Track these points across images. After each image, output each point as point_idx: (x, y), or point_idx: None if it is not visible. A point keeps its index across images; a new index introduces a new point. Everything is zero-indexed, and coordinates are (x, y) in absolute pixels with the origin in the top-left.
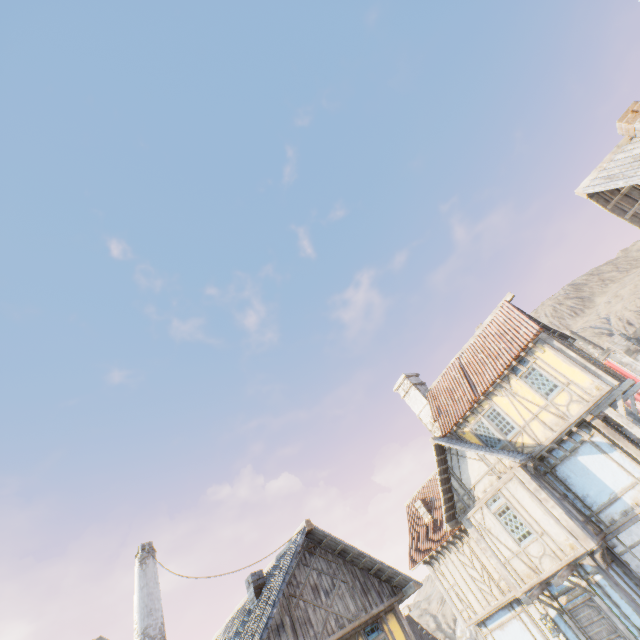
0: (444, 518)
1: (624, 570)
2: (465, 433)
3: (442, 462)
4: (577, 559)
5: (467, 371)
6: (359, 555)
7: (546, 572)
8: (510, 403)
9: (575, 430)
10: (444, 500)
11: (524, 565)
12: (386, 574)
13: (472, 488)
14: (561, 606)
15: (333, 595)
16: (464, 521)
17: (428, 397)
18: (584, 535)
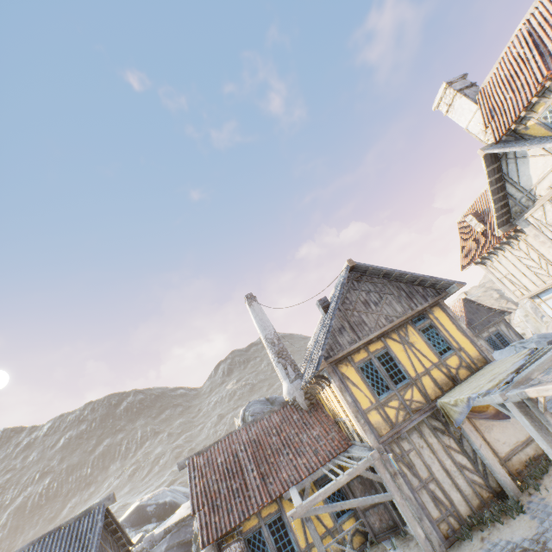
0: (495, 226)
1: None
2: (528, 128)
3: (494, 172)
4: None
5: (540, 36)
6: (401, 275)
7: None
8: None
9: None
10: (495, 209)
11: None
12: (429, 283)
13: (533, 189)
14: None
15: (381, 304)
16: (520, 223)
17: (478, 101)
18: None
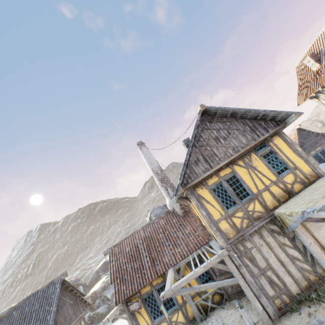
0: None
1: None
2: None
3: None
4: None
5: None
6: (245, 112)
7: None
8: None
9: None
10: None
11: None
12: (270, 116)
13: None
14: None
15: (229, 139)
16: None
17: None
18: None
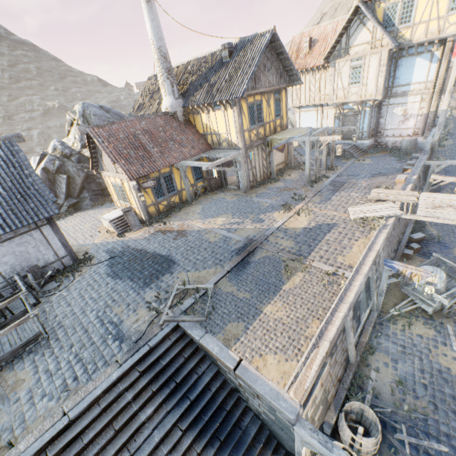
0: (324, 57)
1: (378, 111)
2: (379, 8)
3: (349, 22)
4: (367, 101)
5: None
6: (287, 59)
7: (350, 100)
8: (426, 2)
9: (435, 43)
10: (331, 47)
11: (343, 94)
12: (292, 73)
13: (351, 48)
14: (343, 113)
15: (270, 73)
16: (331, 63)
17: None
18: (381, 94)
